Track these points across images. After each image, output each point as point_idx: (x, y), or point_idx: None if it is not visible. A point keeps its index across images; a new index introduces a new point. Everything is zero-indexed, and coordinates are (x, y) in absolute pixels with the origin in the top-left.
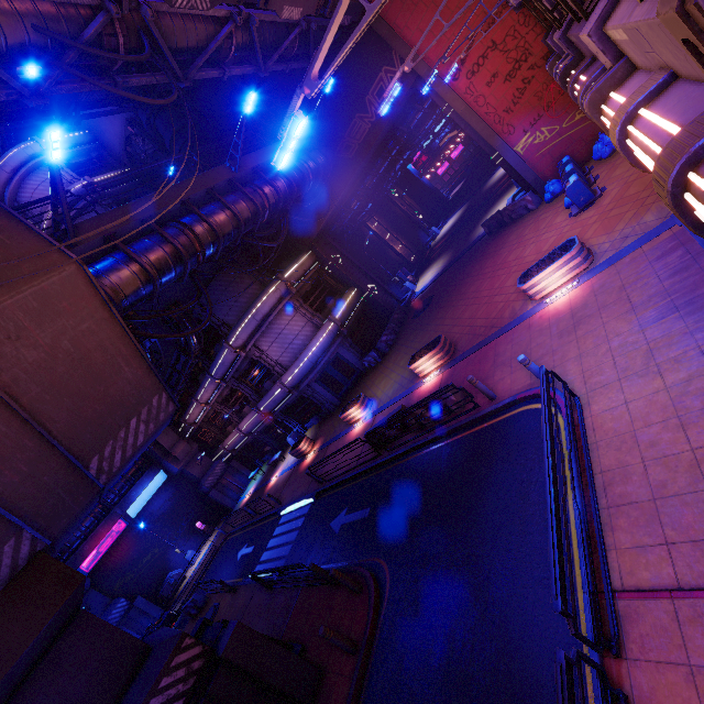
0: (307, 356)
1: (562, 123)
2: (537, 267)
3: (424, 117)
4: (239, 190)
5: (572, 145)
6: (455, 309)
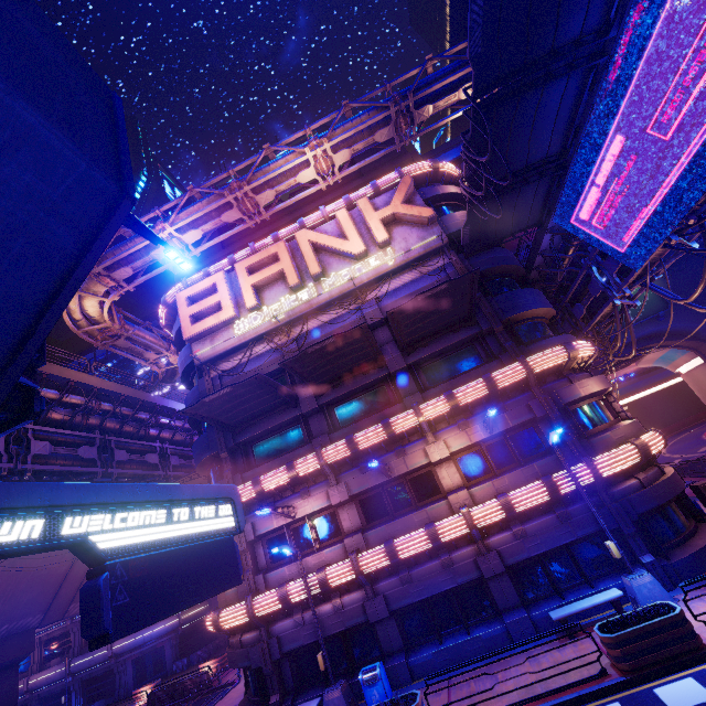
0: (146, 633)
1: None
2: None
3: None
4: None
5: None
6: None
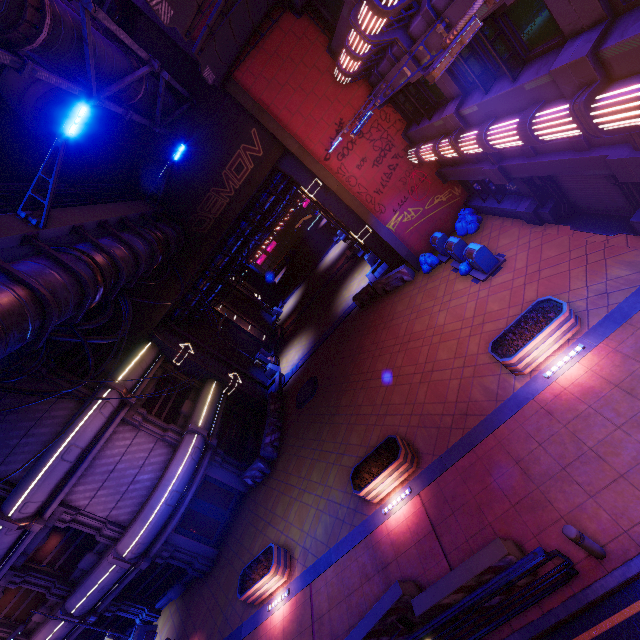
0: (163, 498)
1: (425, 205)
2: (516, 335)
3: (274, 202)
4: (45, 255)
5: (434, 224)
6: (370, 392)
